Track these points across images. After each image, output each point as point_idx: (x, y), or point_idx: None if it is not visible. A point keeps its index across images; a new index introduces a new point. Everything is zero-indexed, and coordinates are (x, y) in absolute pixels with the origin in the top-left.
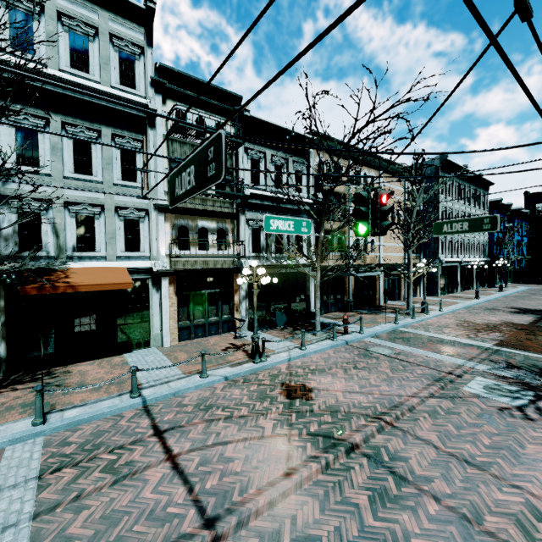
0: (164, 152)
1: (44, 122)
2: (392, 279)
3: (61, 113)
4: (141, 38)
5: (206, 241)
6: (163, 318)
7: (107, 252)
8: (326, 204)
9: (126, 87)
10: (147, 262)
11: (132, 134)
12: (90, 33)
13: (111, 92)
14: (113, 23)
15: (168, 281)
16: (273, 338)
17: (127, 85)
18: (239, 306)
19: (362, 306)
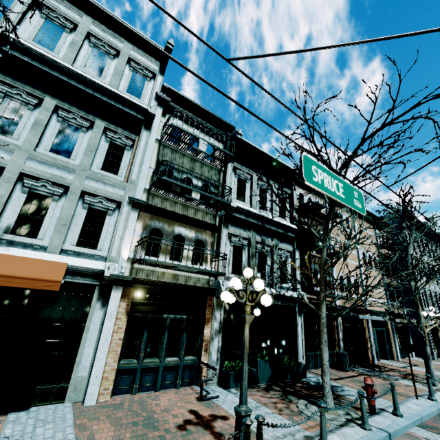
0: (154, 154)
1: (37, 101)
2: (379, 331)
3: (59, 99)
4: (156, 68)
5: (180, 251)
6: (97, 349)
7: (51, 241)
8: (332, 215)
9: (132, 95)
10: (100, 263)
11: (126, 132)
12: (111, 53)
13: (115, 91)
14: (135, 53)
15: (122, 293)
16: (258, 407)
17: (133, 94)
18: (209, 344)
19: (353, 363)
